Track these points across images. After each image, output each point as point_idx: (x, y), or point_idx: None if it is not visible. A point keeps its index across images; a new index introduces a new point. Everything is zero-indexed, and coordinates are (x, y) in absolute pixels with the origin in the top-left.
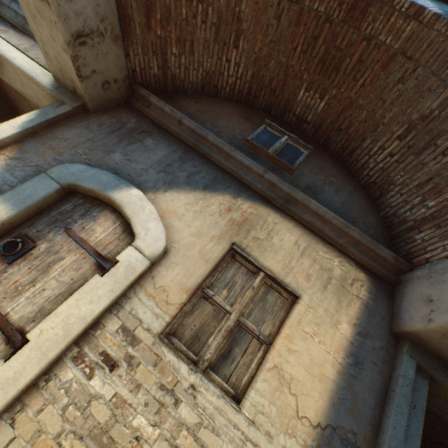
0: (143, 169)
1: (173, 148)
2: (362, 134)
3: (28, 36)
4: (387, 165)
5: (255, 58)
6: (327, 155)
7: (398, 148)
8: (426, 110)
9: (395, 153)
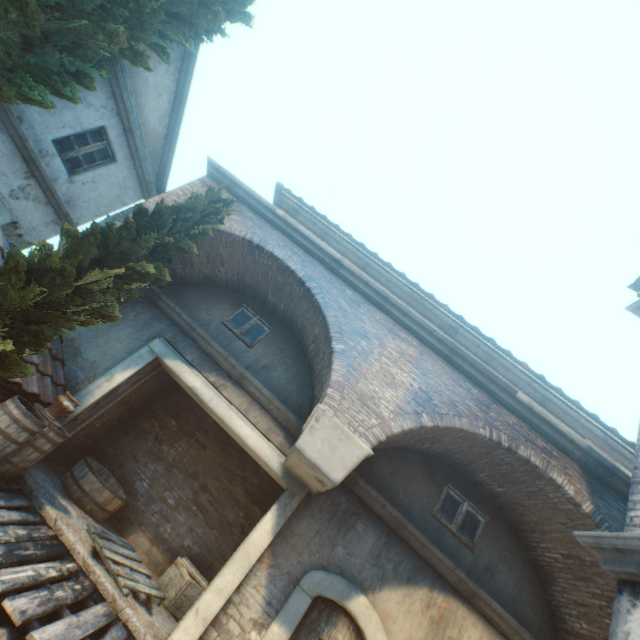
0: (361, 564)
1: (378, 532)
2: (532, 527)
3: (243, 388)
4: (552, 563)
5: (446, 449)
6: (500, 519)
7: (561, 560)
8: (581, 556)
9: (558, 561)
